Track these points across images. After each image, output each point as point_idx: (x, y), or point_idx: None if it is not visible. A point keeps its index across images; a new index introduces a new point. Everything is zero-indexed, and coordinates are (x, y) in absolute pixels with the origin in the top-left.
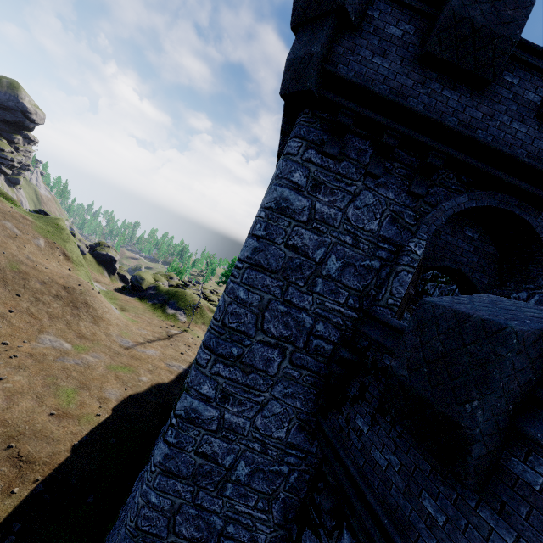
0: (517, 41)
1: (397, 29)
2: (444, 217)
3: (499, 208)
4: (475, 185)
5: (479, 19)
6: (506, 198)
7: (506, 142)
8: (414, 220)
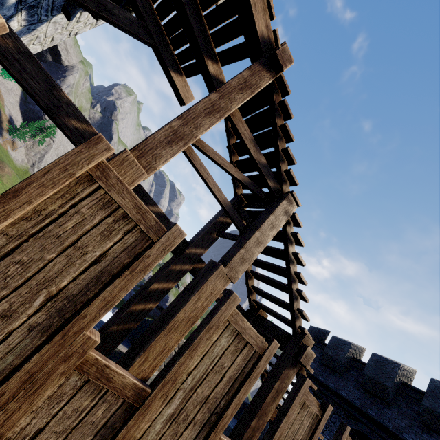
0: (342, 361)
1: (318, 354)
2: (336, 429)
3: (362, 432)
4: (352, 417)
5: (331, 354)
6: (364, 426)
7: (351, 397)
8: (325, 427)
